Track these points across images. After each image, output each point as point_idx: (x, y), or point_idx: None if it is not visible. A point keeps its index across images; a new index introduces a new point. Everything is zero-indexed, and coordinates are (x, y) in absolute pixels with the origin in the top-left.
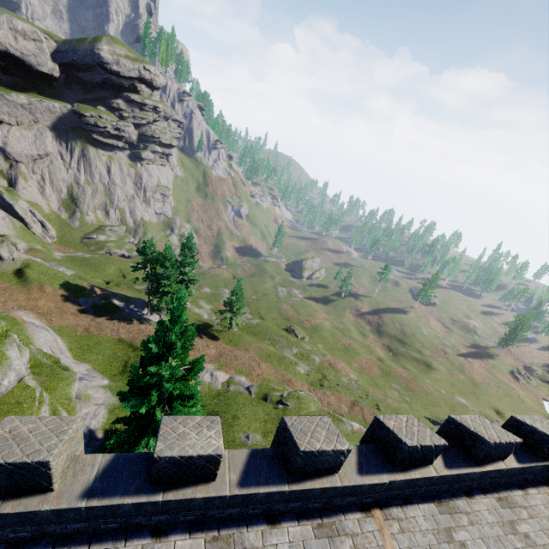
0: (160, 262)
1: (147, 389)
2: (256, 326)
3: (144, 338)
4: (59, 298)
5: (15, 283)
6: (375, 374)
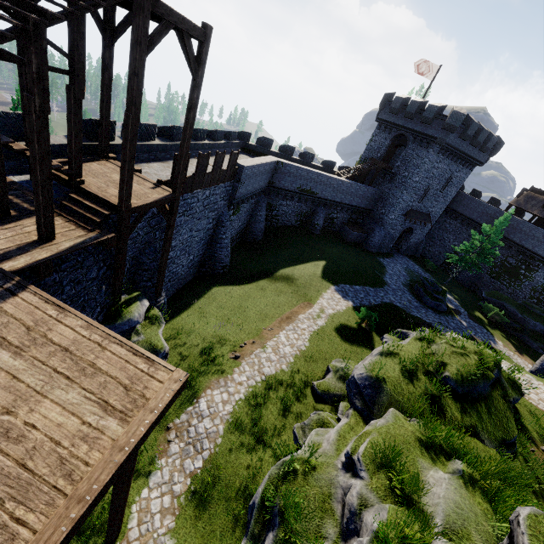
0: None
1: None
2: None
3: None
4: None
5: None
6: None
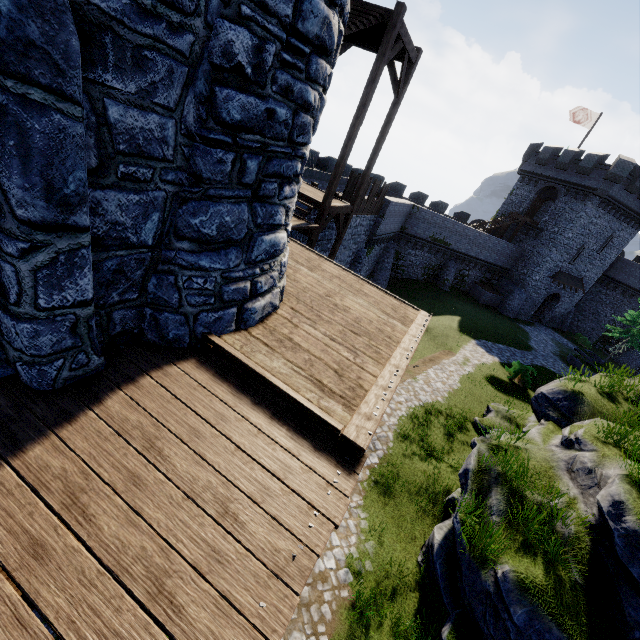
0: None
1: None
2: None
3: None
4: None
5: None
6: None
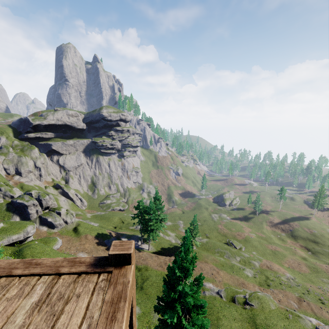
0: (146, 211)
1: (170, 302)
2: (206, 243)
3: (143, 261)
4: (95, 242)
5: (74, 236)
6: (305, 271)
